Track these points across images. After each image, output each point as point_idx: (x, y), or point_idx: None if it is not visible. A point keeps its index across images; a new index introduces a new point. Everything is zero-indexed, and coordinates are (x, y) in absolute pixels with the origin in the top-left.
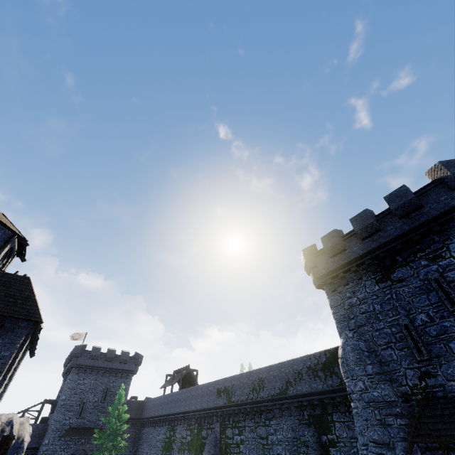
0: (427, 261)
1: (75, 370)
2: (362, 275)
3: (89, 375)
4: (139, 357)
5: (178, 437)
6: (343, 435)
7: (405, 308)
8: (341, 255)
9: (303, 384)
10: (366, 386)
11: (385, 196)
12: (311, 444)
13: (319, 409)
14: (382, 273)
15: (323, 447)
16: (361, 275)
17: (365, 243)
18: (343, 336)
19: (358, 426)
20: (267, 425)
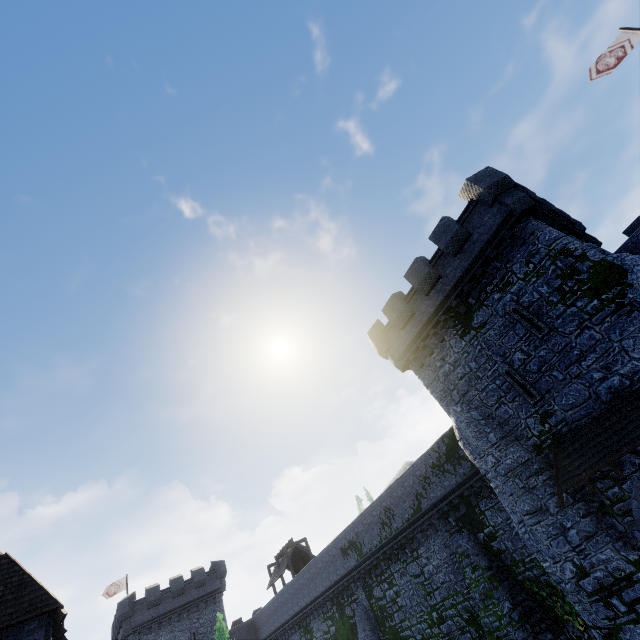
0: (499, 294)
1: (133, 638)
2: (444, 335)
3: (158, 632)
4: (220, 565)
5: (319, 636)
6: (498, 521)
7: (499, 354)
8: (412, 322)
9: (435, 488)
10: (497, 458)
11: (430, 236)
12: (471, 551)
13: (463, 506)
14: (462, 324)
15: (485, 546)
16: (442, 336)
17: (431, 298)
18: (453, 414)
19: (507, 506)
20: (416, 557)
